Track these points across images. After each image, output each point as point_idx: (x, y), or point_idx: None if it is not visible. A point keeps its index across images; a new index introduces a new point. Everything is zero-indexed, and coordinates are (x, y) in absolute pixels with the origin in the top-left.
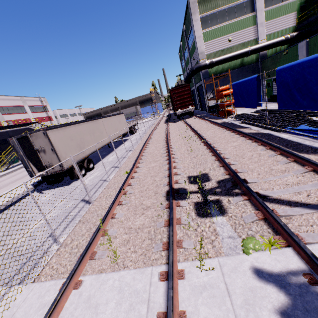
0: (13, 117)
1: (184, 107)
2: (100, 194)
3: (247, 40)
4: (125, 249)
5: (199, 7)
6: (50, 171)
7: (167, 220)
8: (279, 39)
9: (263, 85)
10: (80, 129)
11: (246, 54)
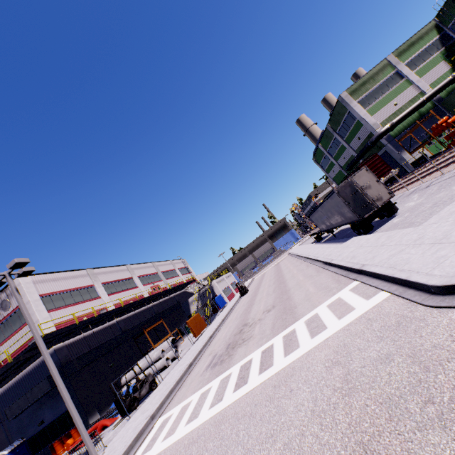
0: (172, 281)
1: (382, 175)
2: None
3: (412, 97)
4: None
5: (352, 97)
6: (378, 204)
7: None
8: (447, 81)
9: None
10: None
11: (423, 104)
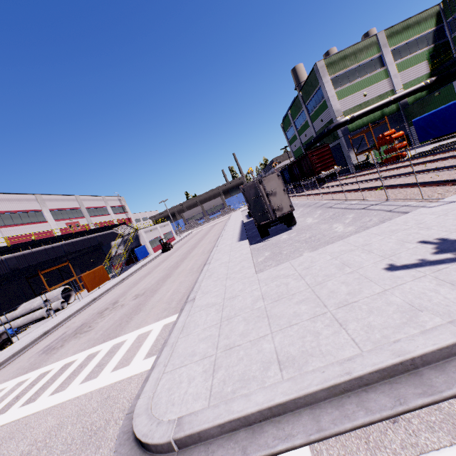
0: (99, 220)
1: (325, 169)
2: (380, 199)
3: (383, 93)
4: None
5: (328, 70)
6: (278, 214)
7: None
8: (419, 86)
9: (411, 133)
10: None
11: (388, 104)
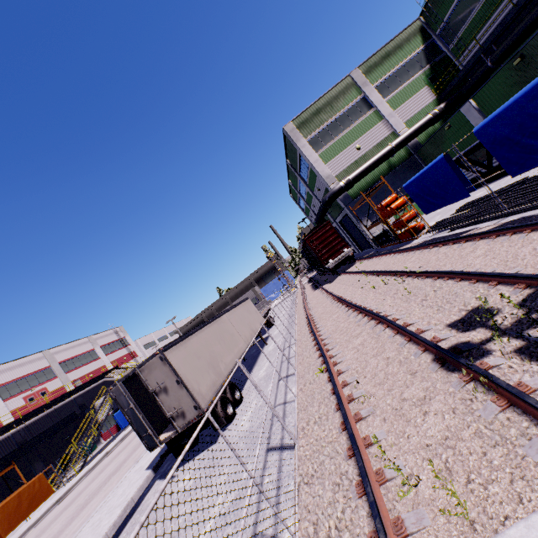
0: (81, 372)
1: (335, 254)
2: (298, 424)
3: (381, 139)
4: (460, 486)
5: (302, 132)
6: (180, 424)
7: (495, 397)
8: (425, 120)
9: None
10: (204, 338)
11: (391, 153)
